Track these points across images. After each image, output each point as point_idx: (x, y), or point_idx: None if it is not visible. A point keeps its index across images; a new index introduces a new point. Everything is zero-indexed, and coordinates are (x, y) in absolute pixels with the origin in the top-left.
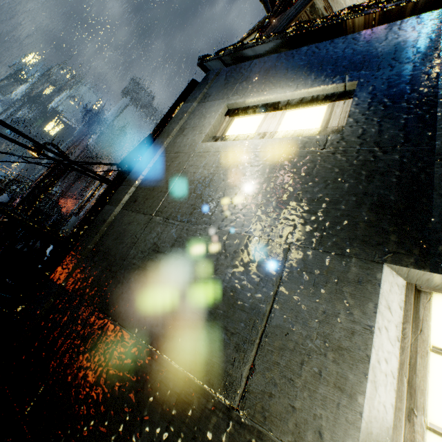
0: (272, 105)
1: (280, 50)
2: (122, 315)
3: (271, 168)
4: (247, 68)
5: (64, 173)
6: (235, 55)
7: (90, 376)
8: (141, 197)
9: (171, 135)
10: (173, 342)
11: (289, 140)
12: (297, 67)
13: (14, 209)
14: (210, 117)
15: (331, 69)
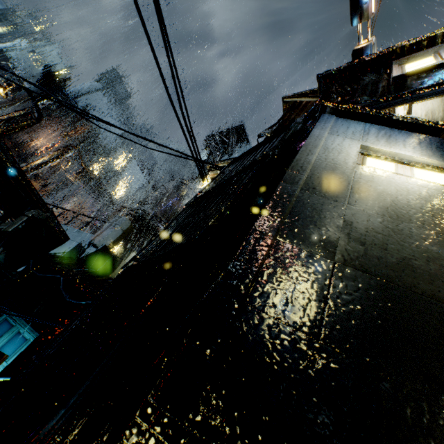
0: (401, 159)
1: (389, 126)
2: (374, 271)
3: (439, 200)
4: (363, 126)
5: (27, 127)
6: (356, 113)
7: (374, 311)
8: (319, 187)
9: (318, 148)
10: (442, 295)
11: (441, 187)
12: (411, 142)
13: (2, 144)
14: (351, 148)
15: (442, 154)
